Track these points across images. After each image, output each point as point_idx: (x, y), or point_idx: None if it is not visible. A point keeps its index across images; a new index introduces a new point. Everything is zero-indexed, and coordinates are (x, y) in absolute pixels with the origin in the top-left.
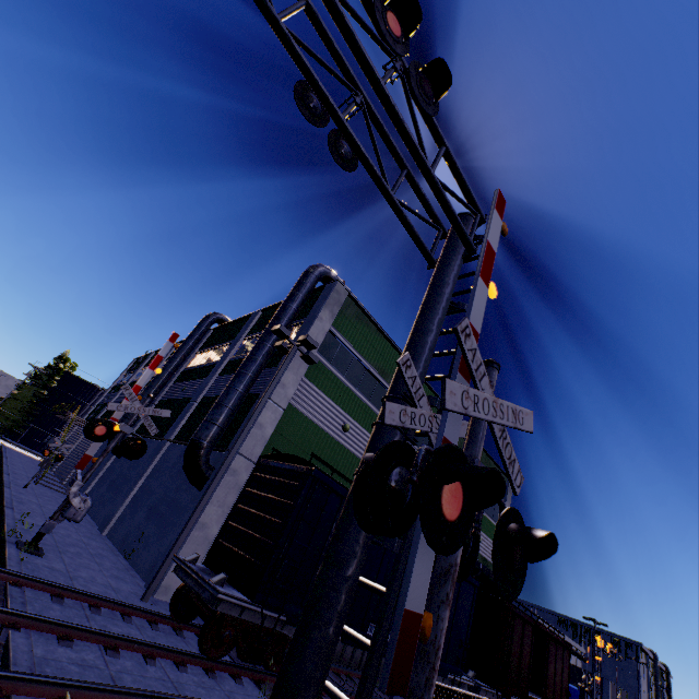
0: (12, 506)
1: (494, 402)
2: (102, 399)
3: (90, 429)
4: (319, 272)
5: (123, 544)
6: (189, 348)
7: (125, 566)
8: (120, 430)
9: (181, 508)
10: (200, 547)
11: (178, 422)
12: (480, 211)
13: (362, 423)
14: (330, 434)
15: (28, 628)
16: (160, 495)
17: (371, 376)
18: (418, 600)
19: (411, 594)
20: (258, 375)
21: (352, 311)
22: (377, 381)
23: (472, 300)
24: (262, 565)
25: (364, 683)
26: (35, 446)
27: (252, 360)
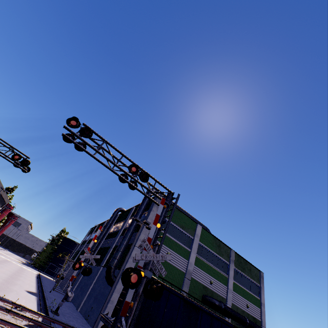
0: (47, 299)
1: (153, 255)
2: (78, 248)
3: (74, 266)
4: None
5: (85, 314)
6: (110, 224)
7: (85, 322)
8: (83, 265)
9: (105, 295)
10: (111, 311)
11: (105, 257)
12: (171, 192)
13: (175, 251)
14: None
15: None
16: (98, 290)
17: (178, 229)
18: (129, 299)
19: (127, 298)
20: (131, 236)
21: None
22: (180, 231)
23: (150, 231)
24: None
25: (130, 326)
26: (51, 273)
27: (128, 231)
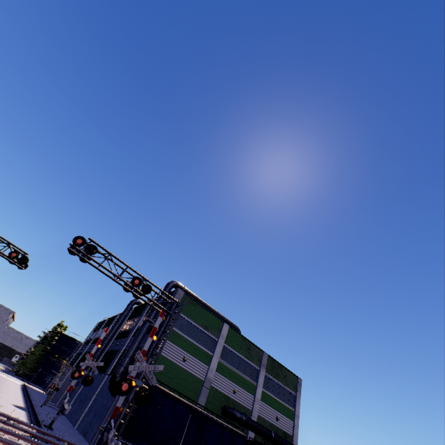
0: (39, 413)
1: (146, 366)
2: (79, 349)
3: (73, 374)
4: (171, 285)
5: (83, 430)
6: (121, 321)
7: (83, 439)
8: (84, 373)
9: (108, 408)
10: None
11: (112, 363)
12: (176, 301)
13: (194, 355)
14: (177, 363)
15: (53, 443)
16: (100, 403)
17: (199, 330)
18: (120, 404)
19: (118, 403)
20: (142, 339)
21: (187, 300)
22: (202, 332)
23: (146, 343)
24: (128, 424)
25: (120, 429)
26: (40, 383)
27: (140, 333)
